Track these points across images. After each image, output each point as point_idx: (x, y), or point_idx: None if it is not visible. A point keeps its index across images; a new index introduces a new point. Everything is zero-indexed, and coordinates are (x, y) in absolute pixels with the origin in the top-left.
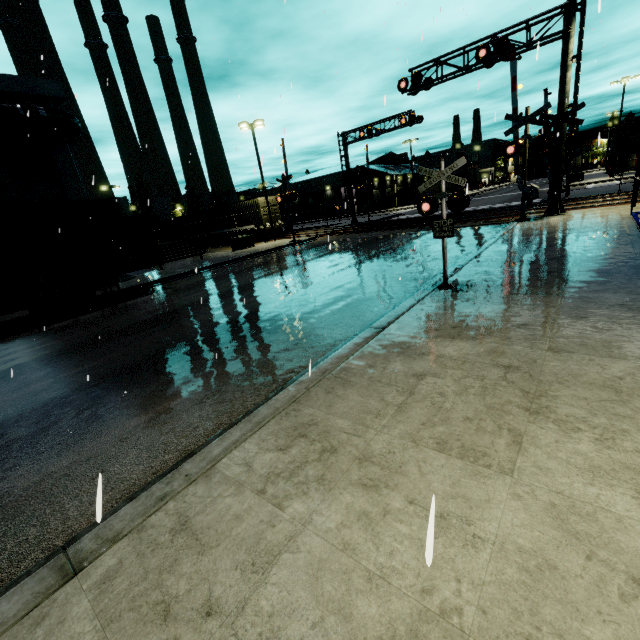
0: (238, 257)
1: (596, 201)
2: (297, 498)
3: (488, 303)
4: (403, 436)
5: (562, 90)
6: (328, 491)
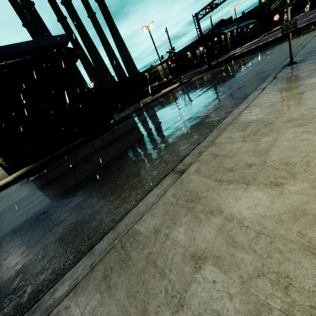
0: (157, 97)
1: None
2: (264, 137)
3: None
4: (307, 110)
5: None
6: (278, 132)
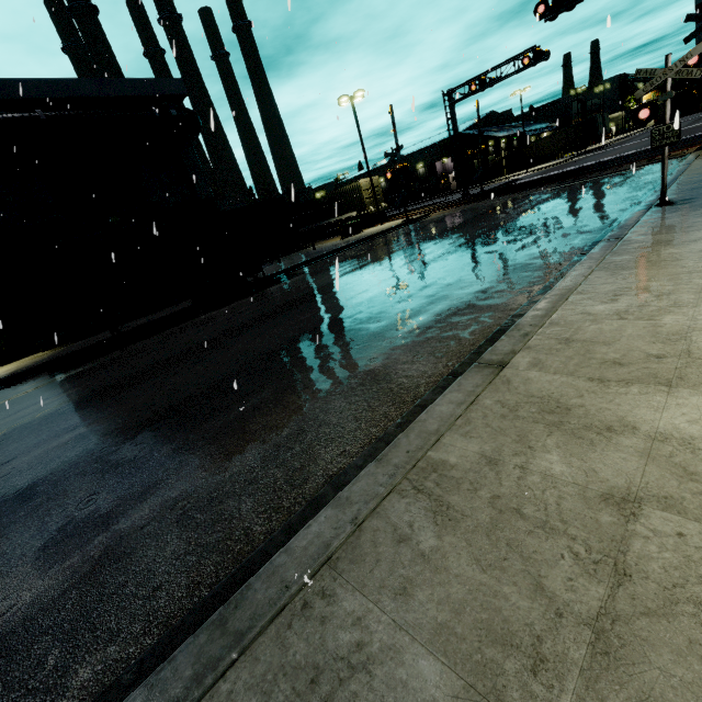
0: (356, 241)
1: None
2: (665, 315)
3: None
4: None
5: None
6: (694, 307)
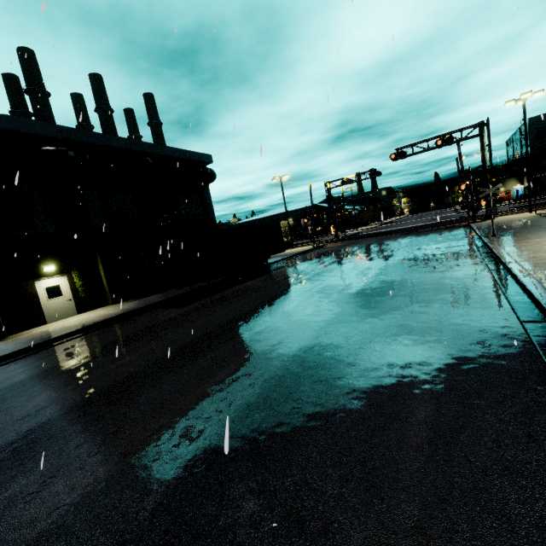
0: (295, 254)
1: (505, 213)
2: None
3: (525, 235)
4: None
5: (483, 159)
6: None
